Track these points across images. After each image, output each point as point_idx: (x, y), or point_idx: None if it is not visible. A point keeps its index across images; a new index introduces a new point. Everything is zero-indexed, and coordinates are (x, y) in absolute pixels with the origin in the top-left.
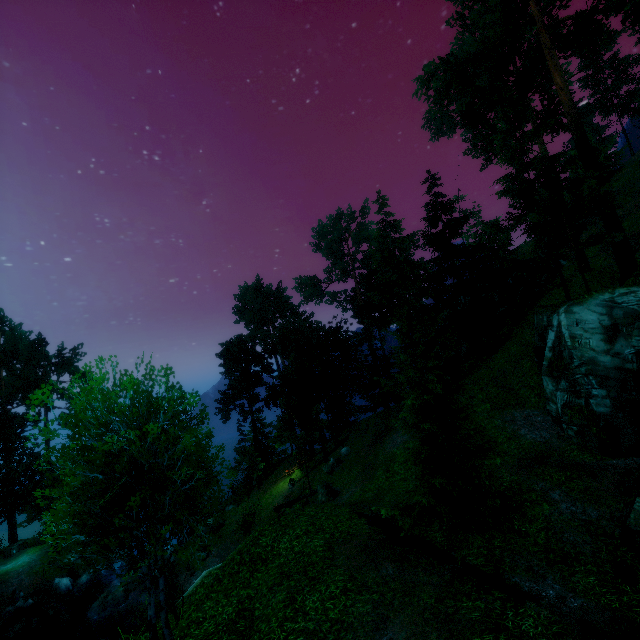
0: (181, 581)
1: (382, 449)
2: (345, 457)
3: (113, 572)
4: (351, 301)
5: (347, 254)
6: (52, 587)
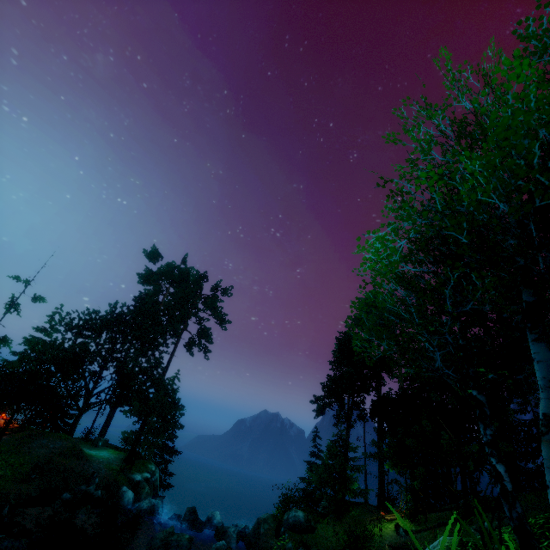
0: None
1: None
2: None
3: (158, 523)
4: None
5: None
6: (118, 493)
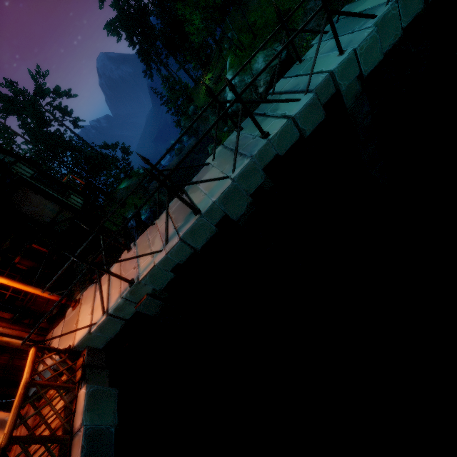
0: (204, 115)
1: (252, 7)
2: (232, 37)
3: None
4: None
5: None
6: None
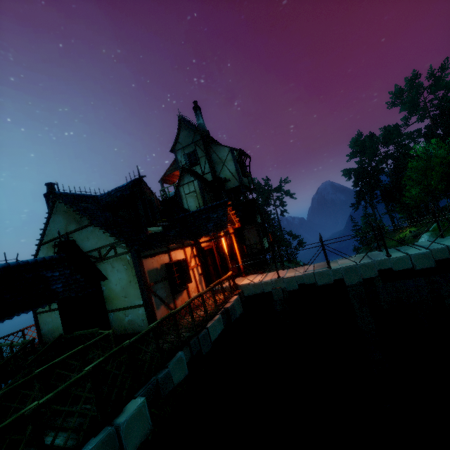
0: None
1: None
2: None
3: None
4: (424, 135)
5: (423, 103)
6: None
